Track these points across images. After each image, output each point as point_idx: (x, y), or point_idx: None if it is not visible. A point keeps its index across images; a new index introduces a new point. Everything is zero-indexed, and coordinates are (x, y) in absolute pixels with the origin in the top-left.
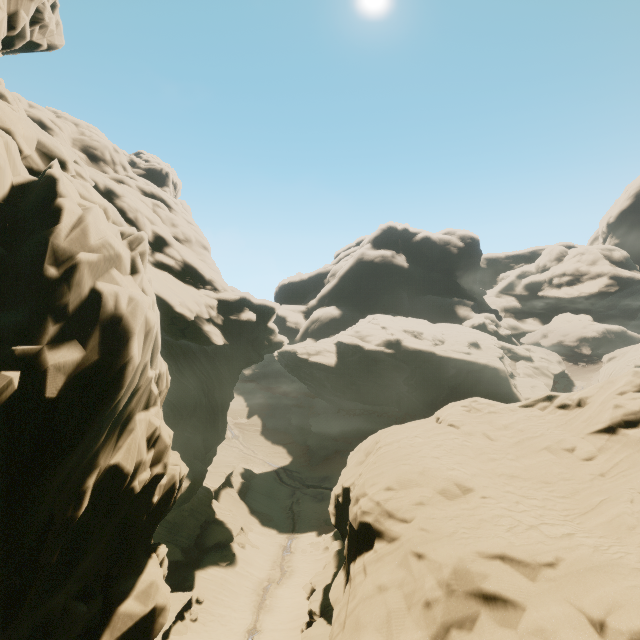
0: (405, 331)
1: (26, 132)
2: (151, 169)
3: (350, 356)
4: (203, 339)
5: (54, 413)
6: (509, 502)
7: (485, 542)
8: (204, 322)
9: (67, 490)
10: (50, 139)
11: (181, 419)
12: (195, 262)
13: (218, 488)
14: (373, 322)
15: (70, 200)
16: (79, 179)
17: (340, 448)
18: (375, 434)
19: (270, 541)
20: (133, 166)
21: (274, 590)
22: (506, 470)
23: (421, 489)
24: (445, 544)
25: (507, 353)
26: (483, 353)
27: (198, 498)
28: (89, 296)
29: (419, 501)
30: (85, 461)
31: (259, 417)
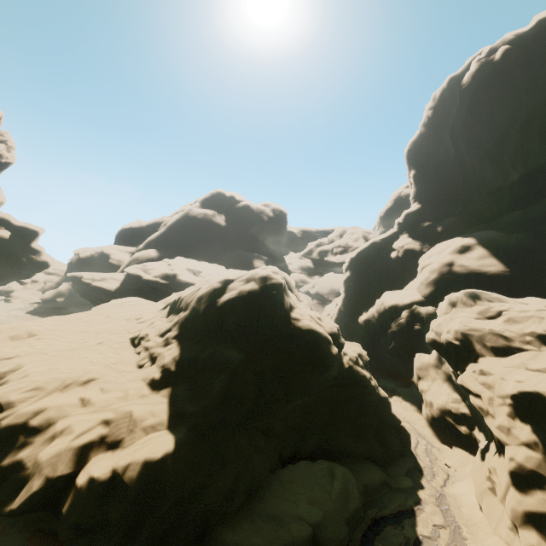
0: (188, 269)
1: None
2: None
3: (133, 284)
4: None
5: None
6: (50, 340)
7: None
8: None
9: None
10: None
11: None
12: None
13: None
14: (164, 260)
15: None
16: None
17: None
18: None
19: None
20: None
21: None
22: (85, 329)
23: None
24: None
25: None
26: None
27: None
28: None
29: None
30: None
31: None
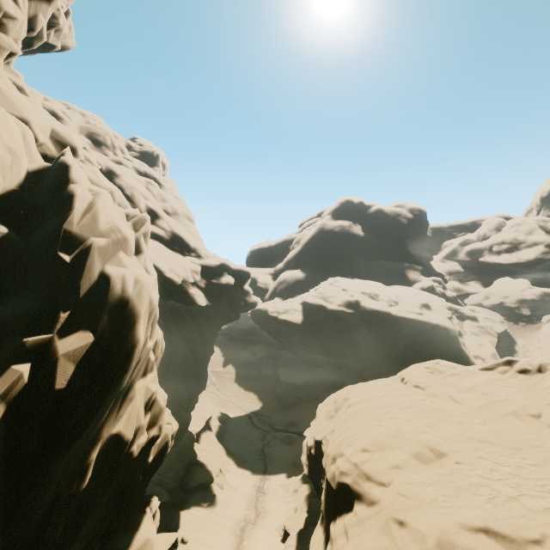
0: (363, 293)
1: (41, 122)
2: (144, 152)
3: (314, 314)
4: (188, 300)
5: (63, 403)
6: (483, 469)
7: (467, 513)
8: (189, 285)
9: (72, 466)
10: (63, 128)
11: (169, 372)
12: (182, 232)
13: (199, 431)
14: (334, 284)
15: (81, 186)
16: (87, 163)
17: (305, 396)
18: (343, 390)
19: (245, 482)
20: (129, 149)
21: (250, 531)
22: (475, 434)
23: (396, 452)
24: (426, 513)
25: (454, 313)
26: (434, 313)
27: (182, 441)
28: (98, 280)
29: (395, 464)
30: (90, 437)
31: (233, 366)
